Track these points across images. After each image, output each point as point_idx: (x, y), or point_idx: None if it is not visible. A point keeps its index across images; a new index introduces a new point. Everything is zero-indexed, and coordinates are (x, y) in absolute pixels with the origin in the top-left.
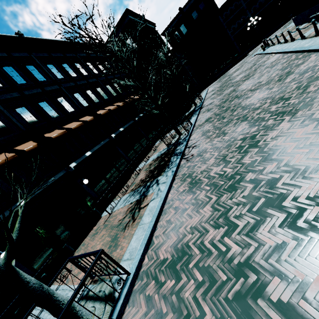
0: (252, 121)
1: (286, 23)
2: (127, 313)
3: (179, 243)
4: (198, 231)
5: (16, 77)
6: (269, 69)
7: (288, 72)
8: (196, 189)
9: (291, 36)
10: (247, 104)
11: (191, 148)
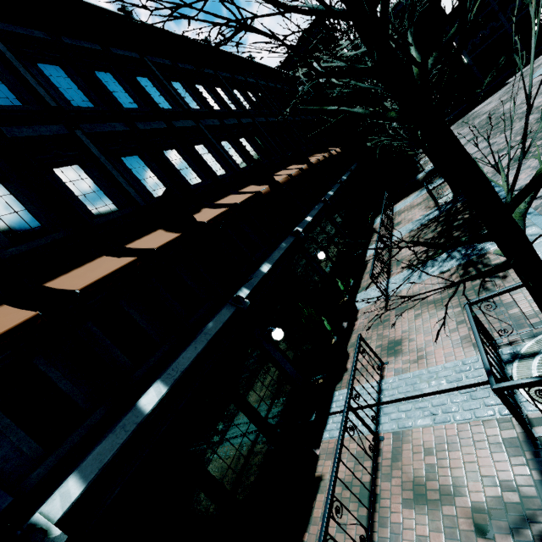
0: None
1: None
2: None
3: None
4: None
5: (209, 100)
6: None
7: None
8: None
9: None
10: None
11: None
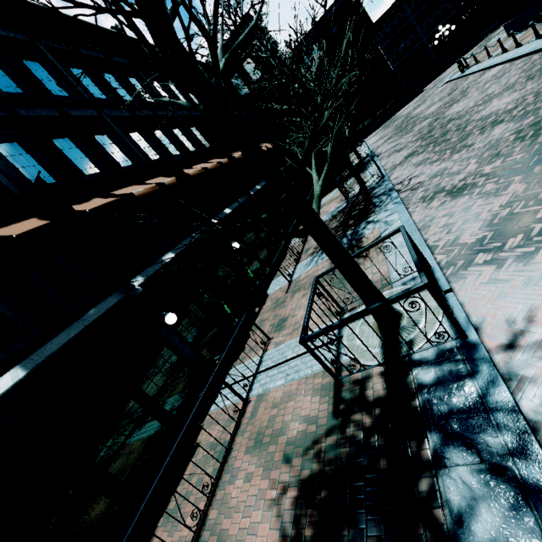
0: (518, 118)
1: (480, 42)
2: (459, 286)
3: (493, 221)
4: (519, 201)
5: (120, 90)
6: (495, 81)
7: (540, 68)
8: (470, 190)
9: (516, 40)
10: (487, 114)
11: (407, 181)
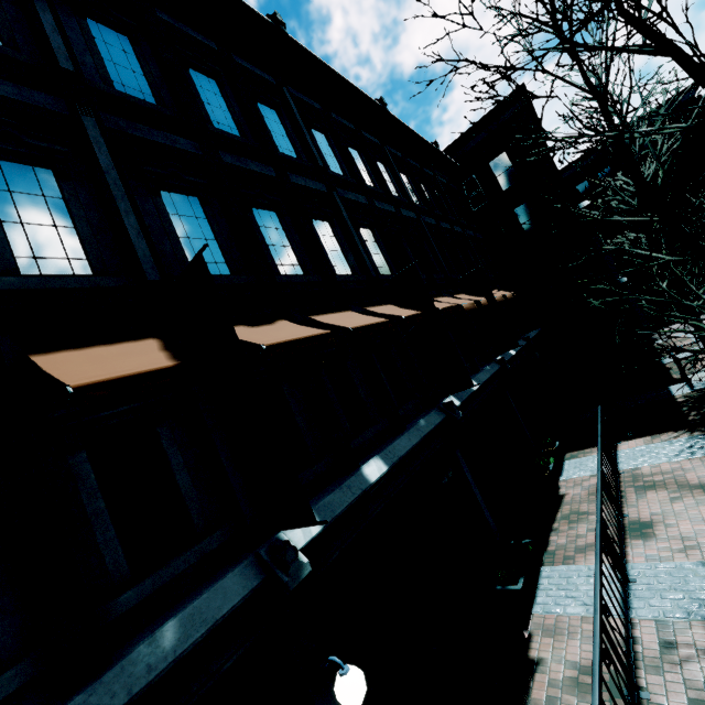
0: None
1: None
2: None
3: None
4: None
5: (217, 111)
6: None
7: None
8: None
9: None
10: None
11: None
